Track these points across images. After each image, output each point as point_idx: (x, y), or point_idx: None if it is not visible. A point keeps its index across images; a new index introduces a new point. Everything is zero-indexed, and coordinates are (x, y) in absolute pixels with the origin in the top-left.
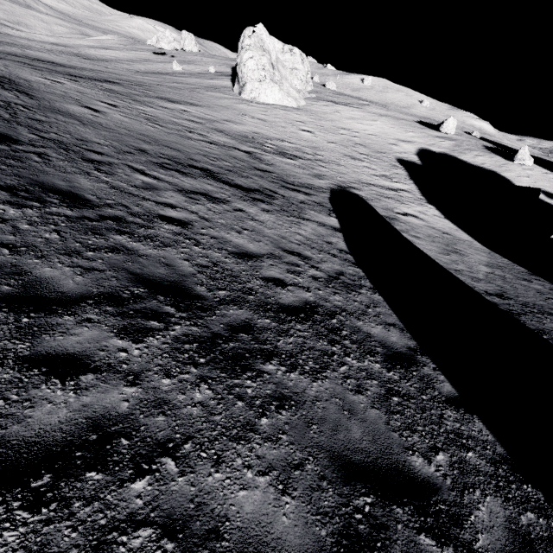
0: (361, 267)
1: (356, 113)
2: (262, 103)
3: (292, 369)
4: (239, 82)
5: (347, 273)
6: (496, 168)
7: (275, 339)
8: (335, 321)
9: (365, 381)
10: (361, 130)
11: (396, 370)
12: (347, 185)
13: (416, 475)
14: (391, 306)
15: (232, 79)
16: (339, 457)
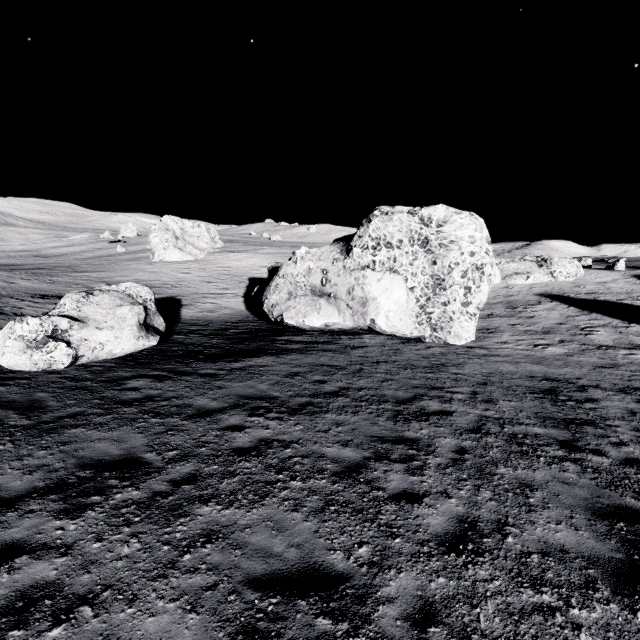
0: None
1: (242, 256)
2: (167, 262)
3: None
4: (152, 252)
5: None
6: None
7: None
8: None
9: None
10: (237, 265)
11: None
12: (179, 295)
13: None
14: None
15: None
16: None
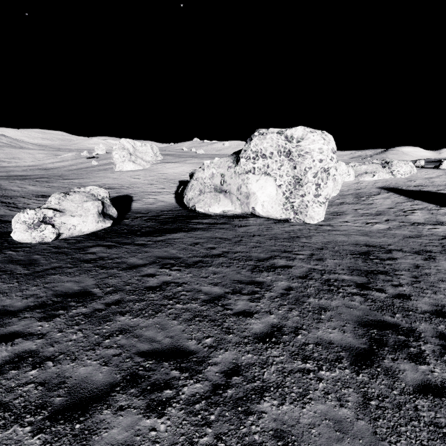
0: None
1: (175, 165)
2: (124, 171)
3: None
4: (114, 164)
5: None
6: None
7: None
8: None
9: None
10: (171, 172)
11: None
12: (131, 194)
13: None
14: None
15: None
16: None
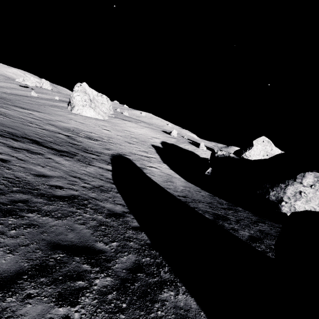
0: (116, 184)
1: (133, 125)
2: (83, 116)
3: (45, 216)
4: (71, 105)
5: (106, 186)
6: (193, 150)
7: (41, 206)
8: (86, 202)
9: (89, 221)
10: (135, 132)
11: (111, 218)
12: (123, 153)
13: (96, 248)
14: (124, 198)
15: (69, 104)
16: (53, 243)
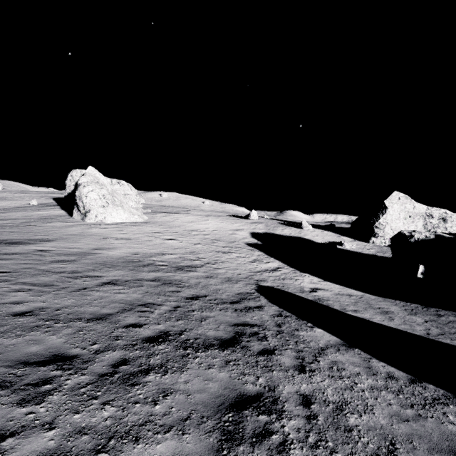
0: None
1: (190, 217)
2: (110, 223)
3: None
4: (80, 210)
5: None
6: (299, 234)
7: None
8: None
9: None
10: (204, 228)
11: None
12: (254, 279)
13: None
14: None
15: (63, 208)
16: None
